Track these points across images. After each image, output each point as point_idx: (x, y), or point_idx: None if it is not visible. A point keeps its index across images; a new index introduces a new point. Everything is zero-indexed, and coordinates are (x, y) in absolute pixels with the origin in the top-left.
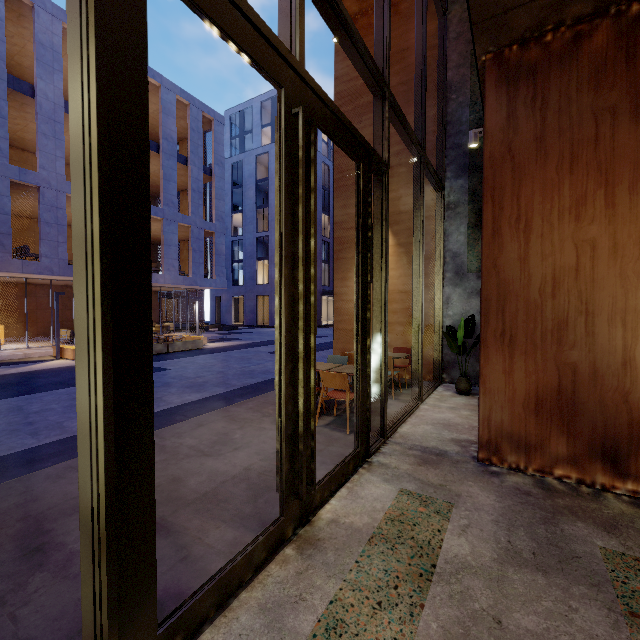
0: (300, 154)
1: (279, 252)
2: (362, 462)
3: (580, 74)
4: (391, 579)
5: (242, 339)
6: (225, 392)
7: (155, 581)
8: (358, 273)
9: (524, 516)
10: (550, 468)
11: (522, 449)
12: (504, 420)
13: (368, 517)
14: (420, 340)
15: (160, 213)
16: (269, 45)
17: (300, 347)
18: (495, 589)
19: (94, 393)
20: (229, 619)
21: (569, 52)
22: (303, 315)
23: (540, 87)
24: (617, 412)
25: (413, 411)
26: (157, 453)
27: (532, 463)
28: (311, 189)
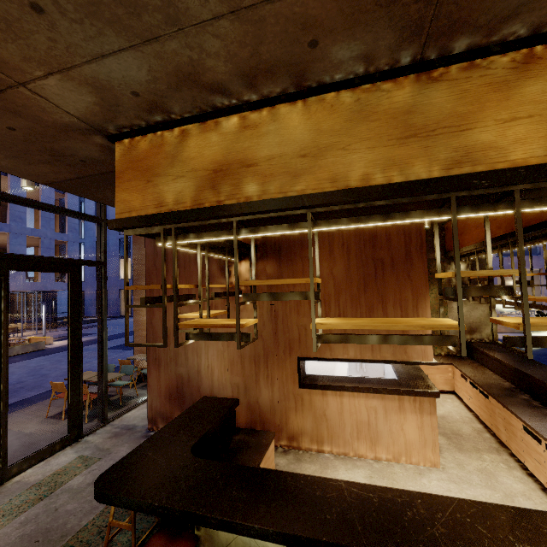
0: None
1: None
2: (74, 442)
3: None
4: (22, 503)
5: (93, 334)
6: (34, 396)
7: None
8: (69, 332)
9: None
10: None
11: (165, 420)
12: (158, 405)
13: (42, 475)
14: None
15: (6, 228)
16: None
17: None
18: (72, 497)
19: None
20: None
21: None
22: None
23: None
24: (197, 397)
25: None
26: None
27: None
28: (2, 311)
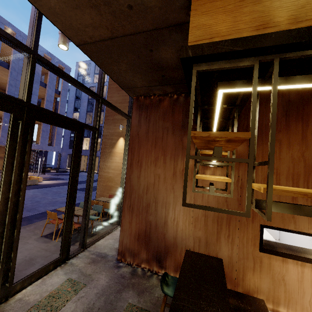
0: (18, 139)
1: (1, 180)
2: (62, 263)
3: (160, 113)
4: None
5: (65, 179)
6: (31, 215)
7: None
8: (70, 177)
9: (111, 289)
10: (140, 264)
11: (132, 255)
12: (127, 243)
13: (39, 295)
14: (122, 197)
15: None
16: (3, 98)
17: (6, 221)
18: None
19: None
20: None
21: (157, 104)
22: (10, 207)
23: (148, 114)
24: (161, 242)
25: (112, 231)
26: None
27: (135, 261)
28: (26, 152)
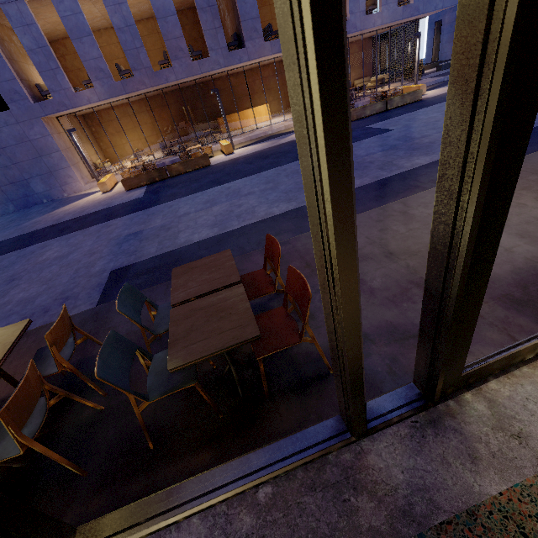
0: None
1: None
2: None
3: None
4: None
5: None
6: None
7: (467, 350)
8: None
9: None
10: None
11: None
12: None
13: None
14: None
15: None
16: None
17: None
18: None
19: (461, 227)
20: (512, 382)
21: None
22: None
23: None
24: None
25: None
26: (409, 221)
27: None
28: None
